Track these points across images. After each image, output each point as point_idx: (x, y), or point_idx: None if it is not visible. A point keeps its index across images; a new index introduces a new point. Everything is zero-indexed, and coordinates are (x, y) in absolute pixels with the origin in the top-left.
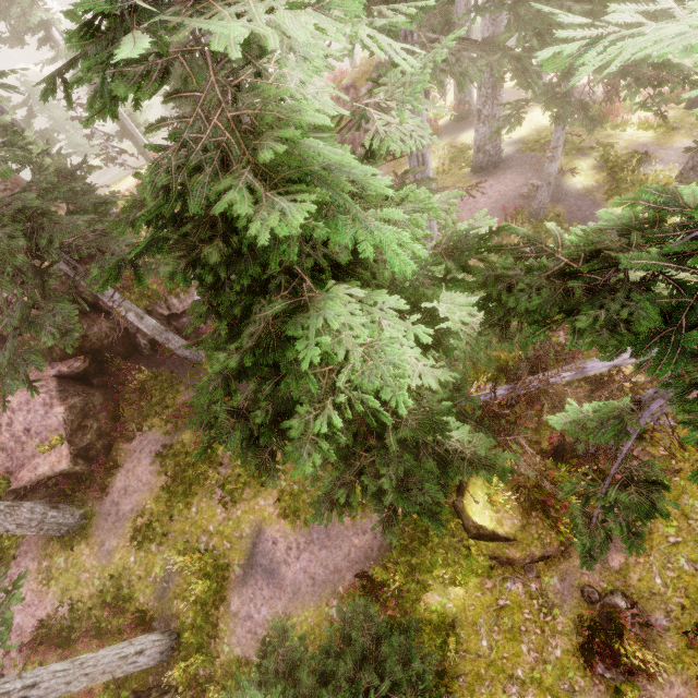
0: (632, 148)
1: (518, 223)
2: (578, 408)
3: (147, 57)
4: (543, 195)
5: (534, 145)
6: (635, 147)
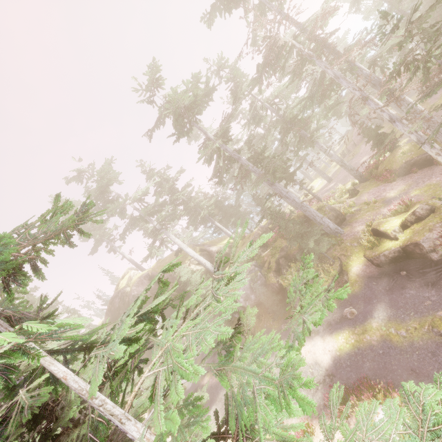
0: None
1: None
2: None
3: None
4: None
5: None
6: None
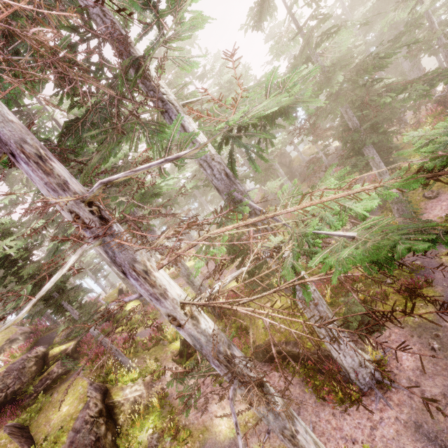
0: None
1: None
2: None
3: None
4: None
5: None
6: None
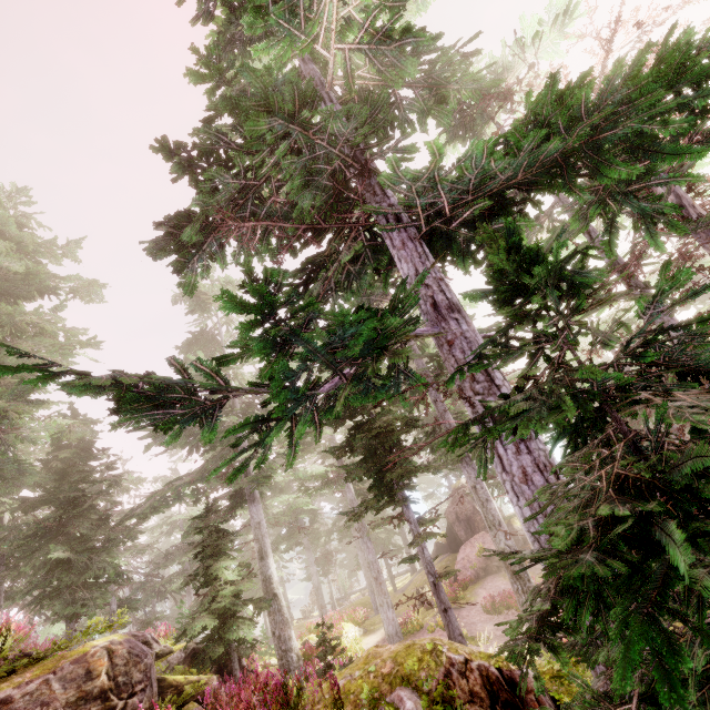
0: None
1: None
2: None
3: None
4: None
5: None
6: None
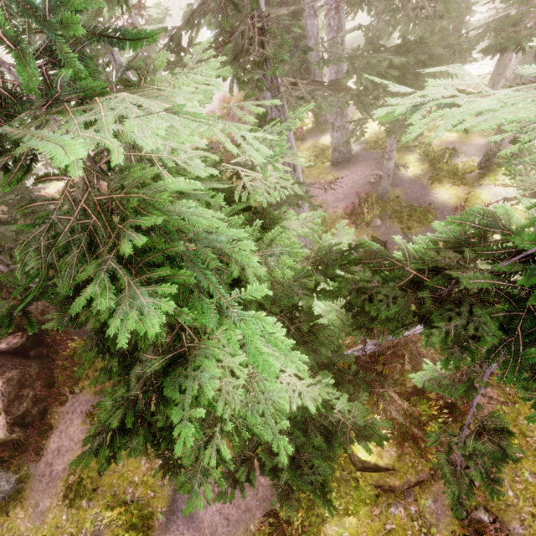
0: (443, 146)
1: (369, 203)
2: (433, 367)
3: (19, 142)
4: (385, 184)
5: (375, 145)
6: (446, 145)
